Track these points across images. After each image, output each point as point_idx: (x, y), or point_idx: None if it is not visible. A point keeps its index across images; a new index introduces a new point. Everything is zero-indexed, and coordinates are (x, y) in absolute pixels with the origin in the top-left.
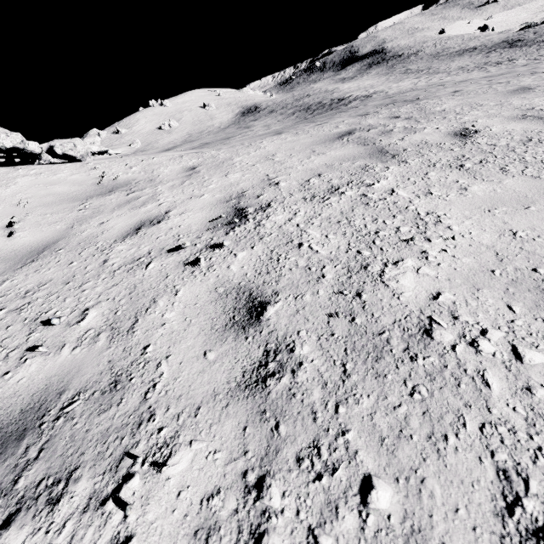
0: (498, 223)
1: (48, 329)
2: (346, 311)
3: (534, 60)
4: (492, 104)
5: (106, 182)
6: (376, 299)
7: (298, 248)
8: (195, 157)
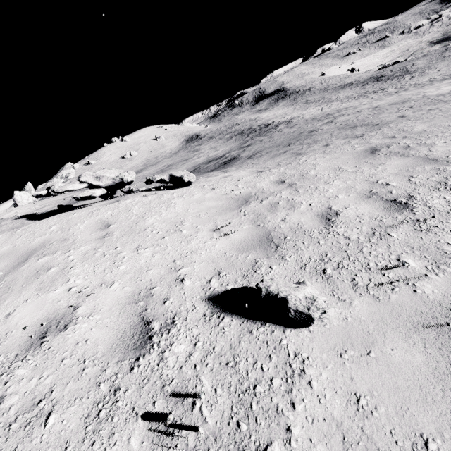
0: None
1: (392, 271)
2: None
3: (400, 88)
4: None
5: (234, 196)
6: None
7: None
8: (269, 174)
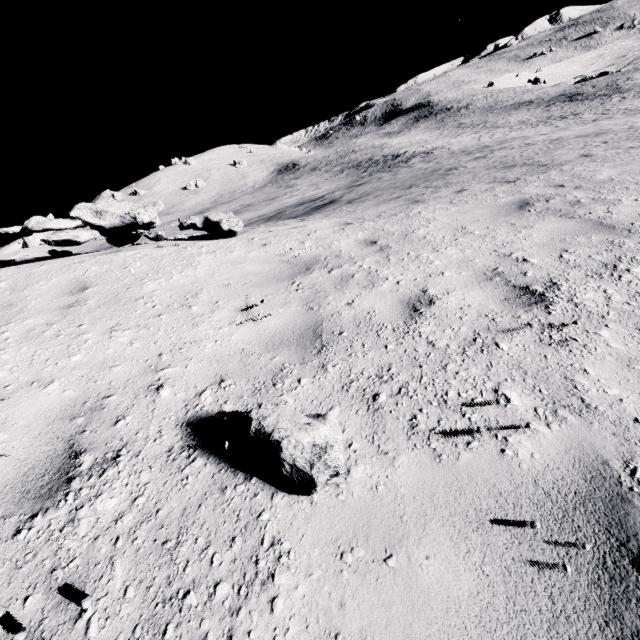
0: None
1: (479, 410)
2: None
3: (602, 115)
4: None
5: (293, 259)
6: None
7: None
8: (358, 230)
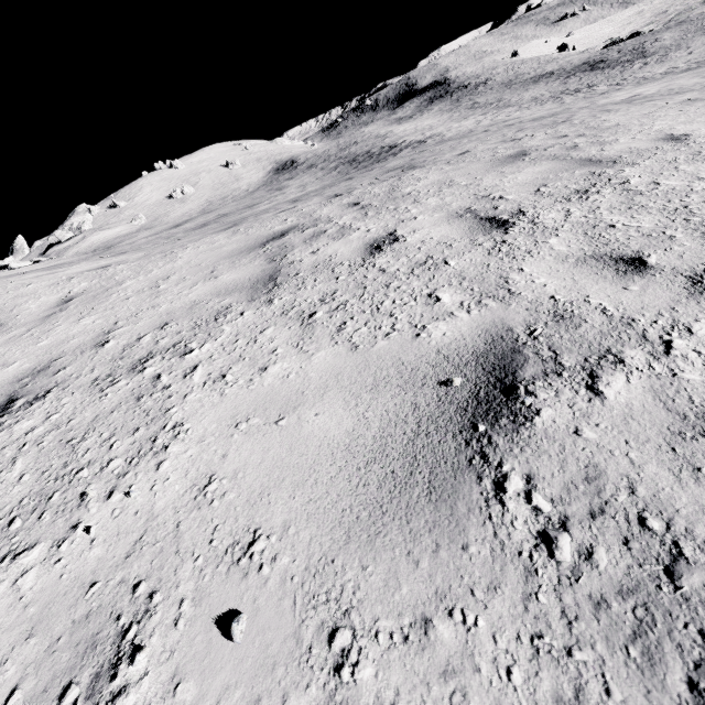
0: (215, 458)
1: None
2: None
3: (615, 86)
4: (463, 183)
5: None
6: None
7: None
8: (89, 278)
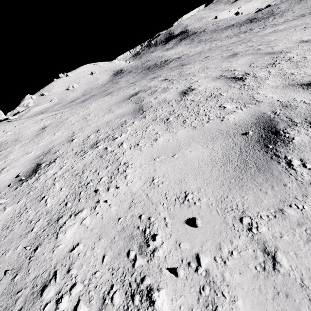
0: (151, 171)
1: None
2: (18, 267)
3: (262, 28)
4: (213, 67)
5: None
6: (41, 253)
7: (39, 201)
8: (50, 119)
